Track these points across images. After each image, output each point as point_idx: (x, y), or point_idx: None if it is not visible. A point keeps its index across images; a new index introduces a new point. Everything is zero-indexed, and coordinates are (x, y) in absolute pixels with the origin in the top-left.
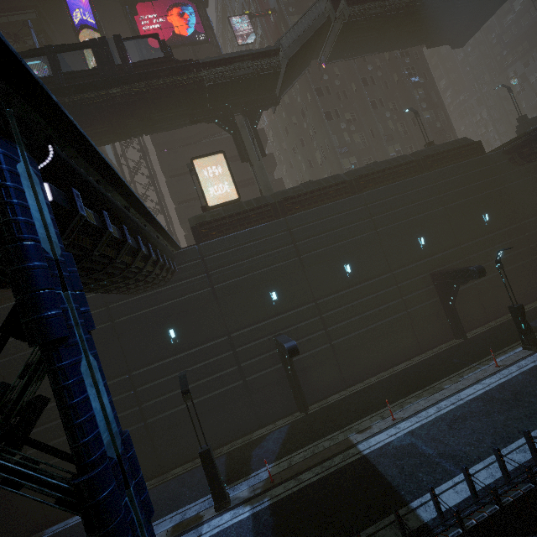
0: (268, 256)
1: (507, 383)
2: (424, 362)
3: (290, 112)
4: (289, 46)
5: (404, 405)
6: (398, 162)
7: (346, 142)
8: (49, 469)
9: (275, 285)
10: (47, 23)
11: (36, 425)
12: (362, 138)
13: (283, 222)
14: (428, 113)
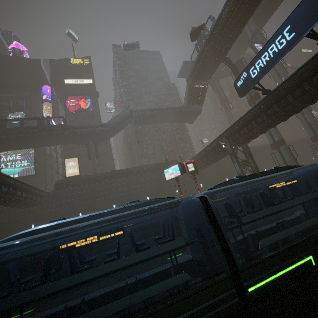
0: (82, 198)
1: None
2: None
3: (128, 137)
4: (112, 123)
5: None
6: (145, 167)
7: (145, 152)
8: None
9: (82, 210)
10: (33, 96)
11: None
12: (154, 151)
13: (91, 186)
14: (182, 144)
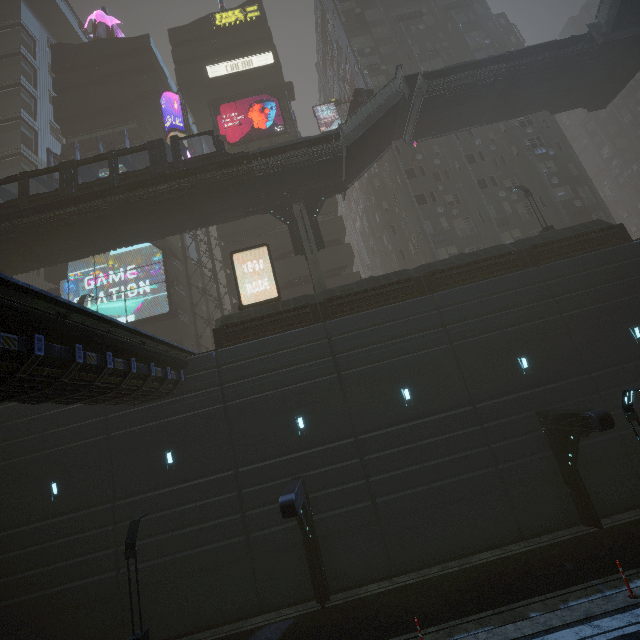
0: (298, 370)
1: (637, 638)
2: (519, 558)
3: (381, 197)
4: (354, 129)
5: (453, 633)
6: (490, 254)
7: (444, 228)
8: (5, 611)
9: (304, 409)
10: (147, 131)
11: (5, 550)
12: (469, 223)
13: (321, 328)
14: (562, 190)
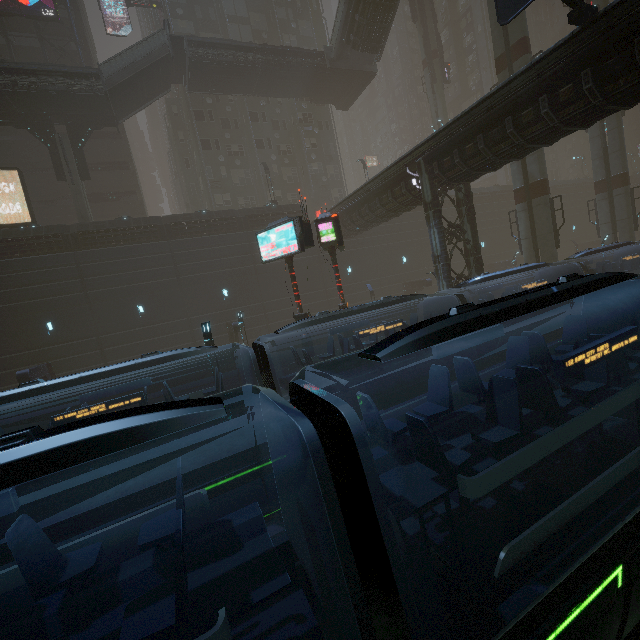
0: (48, 287)
1: None
2: None
3: (177, 126)
4: (118, 72)
5: None
6: (220, 216)
7: (223, 176)
8: None
9: (54, 316)
10: None
11: None
12: (248, 175)
13: (71, 256)
14: (317, 165)
